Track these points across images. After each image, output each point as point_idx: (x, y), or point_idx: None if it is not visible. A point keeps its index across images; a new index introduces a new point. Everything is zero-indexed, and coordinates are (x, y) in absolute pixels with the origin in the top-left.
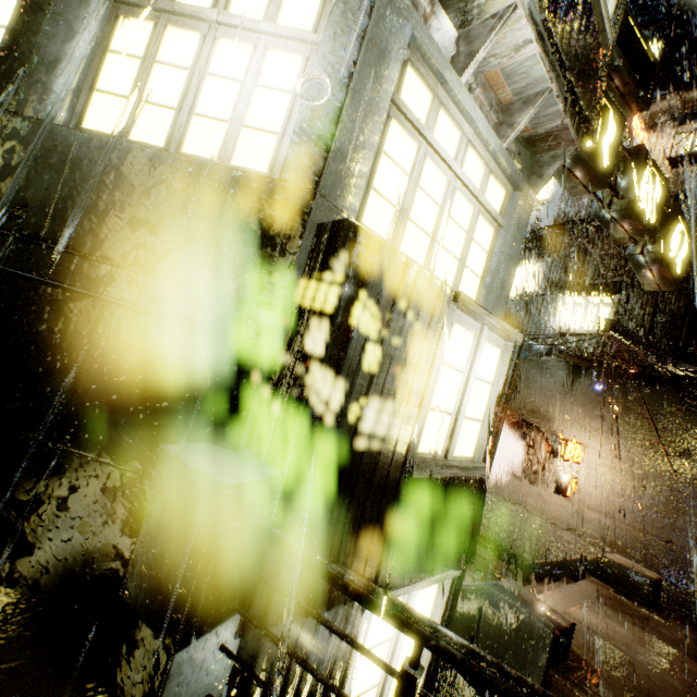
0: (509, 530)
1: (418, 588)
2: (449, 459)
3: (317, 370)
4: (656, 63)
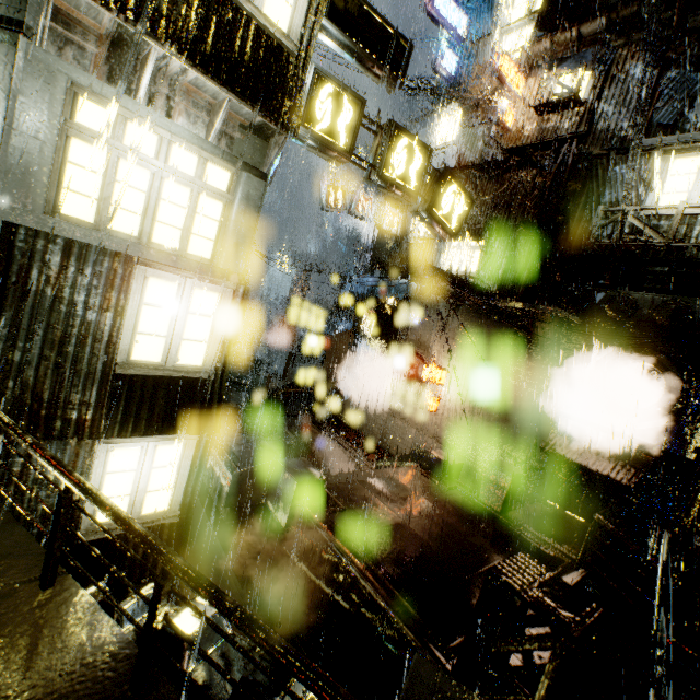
0: (394, 440)
1: (149, 441)
2: (169, 365)
3: (3, 309)
4: (407, 44)
